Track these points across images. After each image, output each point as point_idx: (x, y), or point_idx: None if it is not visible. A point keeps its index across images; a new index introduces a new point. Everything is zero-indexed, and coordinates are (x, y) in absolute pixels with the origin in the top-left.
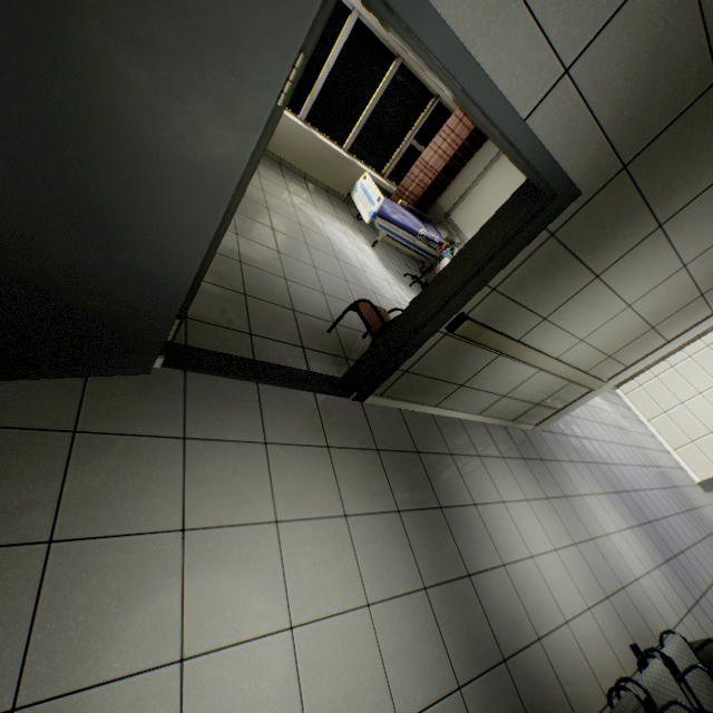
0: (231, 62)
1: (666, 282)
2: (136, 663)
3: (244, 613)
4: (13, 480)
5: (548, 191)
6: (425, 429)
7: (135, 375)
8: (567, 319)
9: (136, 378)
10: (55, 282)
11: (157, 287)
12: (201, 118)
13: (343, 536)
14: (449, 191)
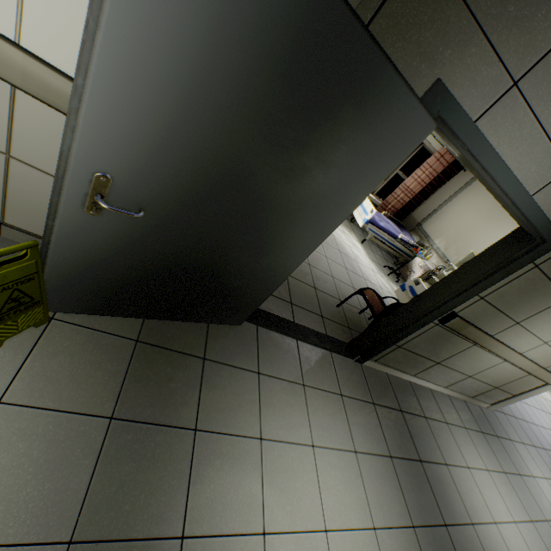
0: (365, 169)
1: None
2: (240, 527)
3: (297, 510)
4: (177, 385)
5: (539, 238)
6: (405, 392)
7: (231, 325)
8: (536, 325)
9: (232, 327)
10: (226, 271)
11: (271, 277)
12: (337, 194)
13: (355, 467)
14: (422, 206)
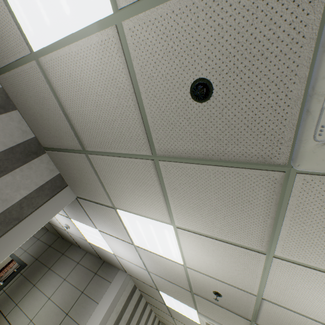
0: None
1: (61, 286)
2: None
3: None
4: None
5: (22, 265)
6: None
7: None
8: (25, 305)
9: None
10: None
11: None
12: None
13: None
14: None
